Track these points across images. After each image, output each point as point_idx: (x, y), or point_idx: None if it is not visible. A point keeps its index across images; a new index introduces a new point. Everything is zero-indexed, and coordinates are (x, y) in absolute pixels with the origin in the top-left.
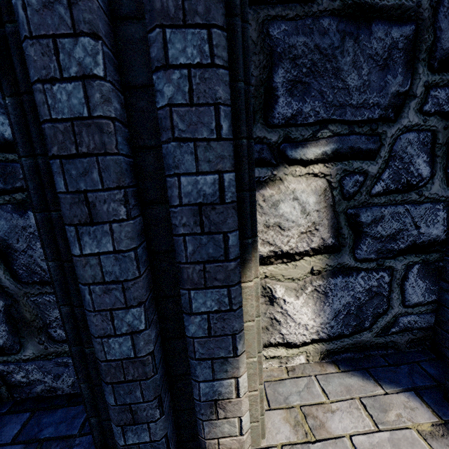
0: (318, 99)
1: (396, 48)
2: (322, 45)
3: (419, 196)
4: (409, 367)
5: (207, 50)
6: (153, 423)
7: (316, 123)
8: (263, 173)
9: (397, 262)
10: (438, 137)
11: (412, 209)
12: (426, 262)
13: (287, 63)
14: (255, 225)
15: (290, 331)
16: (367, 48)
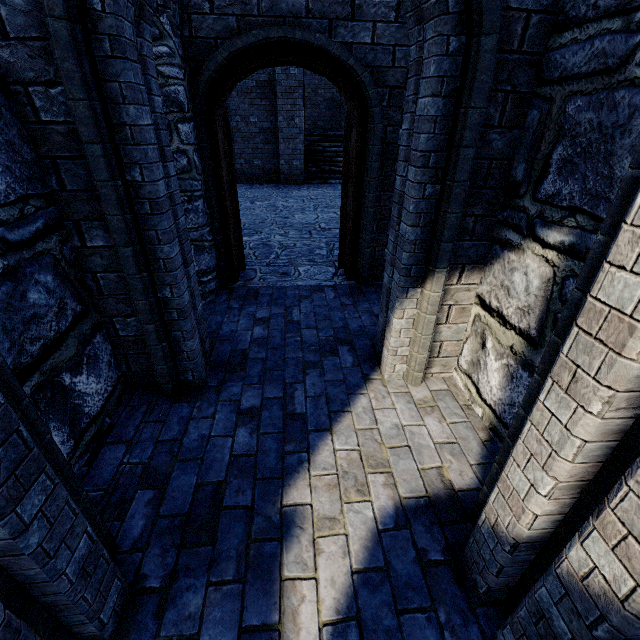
0: (579, 184)
1: None
2: (605, 122)
3: None
4: None
5: (413, 176)
6: (383, 317)
7: (568, 208)
8: (515, 239)
9: None
10: None
11: None
12: None
13: (568, 141)
14: (437, 262)
15: (483, 382)
16: None
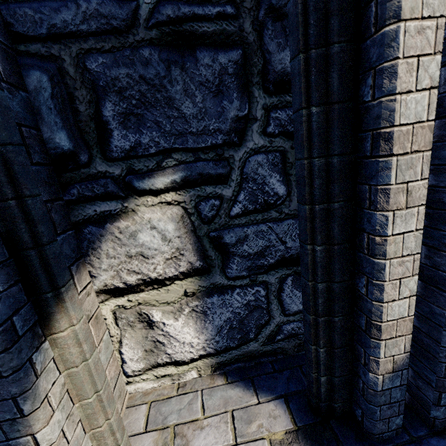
0: (156, 130)
1: (227, 73)
2: (147, 75)
3: (280, 213)
4: (290, 372)
5: None
6: None
7: (159, 153)
8: (113, 206)
9: (270, 276)
10: (288, 156)
11: (275, 226)
12: (298, 273)
13: (114, 96)
14: (56, 278)
15: (176, 350)
16: (197, 75)
